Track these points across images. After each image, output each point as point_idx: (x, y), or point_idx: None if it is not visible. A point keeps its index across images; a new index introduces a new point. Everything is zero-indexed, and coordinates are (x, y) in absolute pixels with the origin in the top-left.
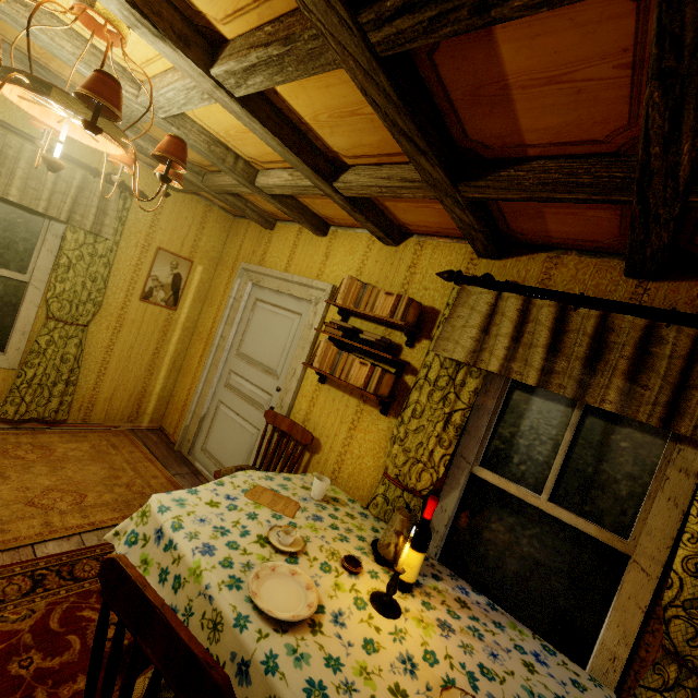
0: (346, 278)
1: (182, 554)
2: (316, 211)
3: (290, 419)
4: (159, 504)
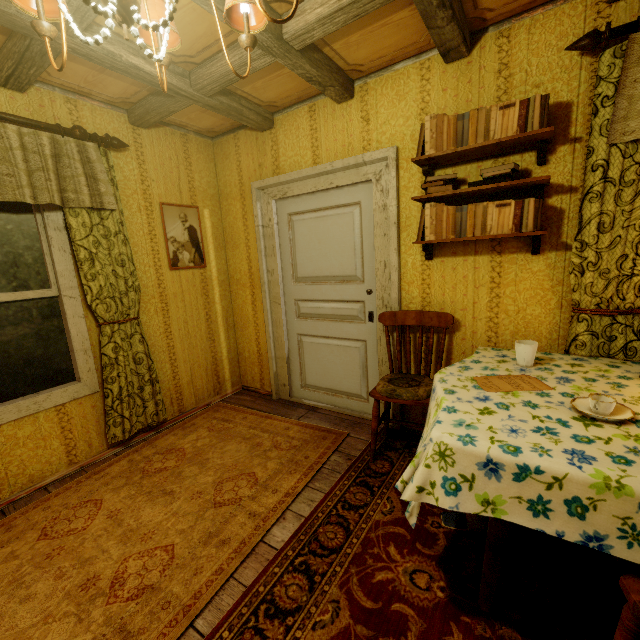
0: (427, 121)
1: (561, 474)
2: (343, 61)
3: (413, 310)
4: (455, 436)
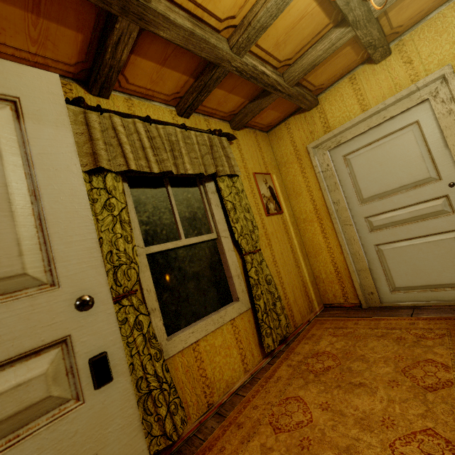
0: None
1: None
2: (389, 27)
3: None
4: None
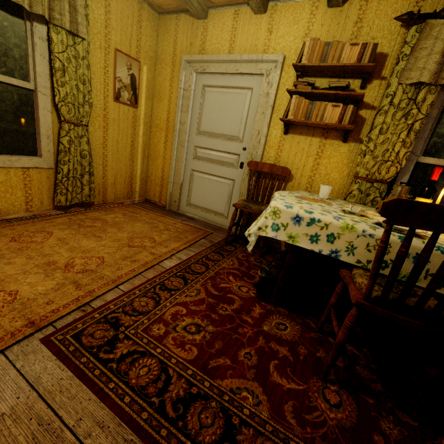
0: (308, 41)
1: (329, 222)
2: None
3: (269, 163)
4: (283, 205)
